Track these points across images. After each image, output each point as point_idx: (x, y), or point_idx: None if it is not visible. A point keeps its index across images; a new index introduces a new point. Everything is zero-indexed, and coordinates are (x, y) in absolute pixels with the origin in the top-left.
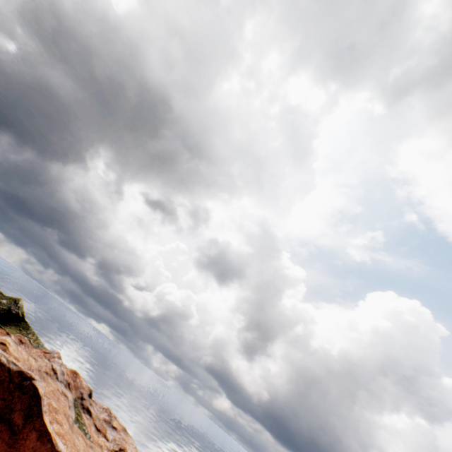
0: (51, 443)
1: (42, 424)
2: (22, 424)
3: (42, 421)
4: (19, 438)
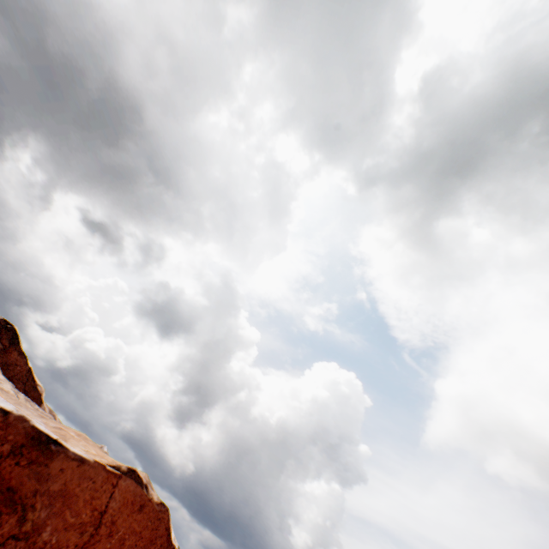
0: (27, 359)
1: (21, 349)
2: (9, 346)
3: (21, 348)
4: (7, 352)
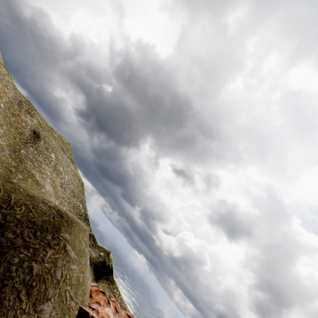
0: None
1: None
2: None
3: None
4: None
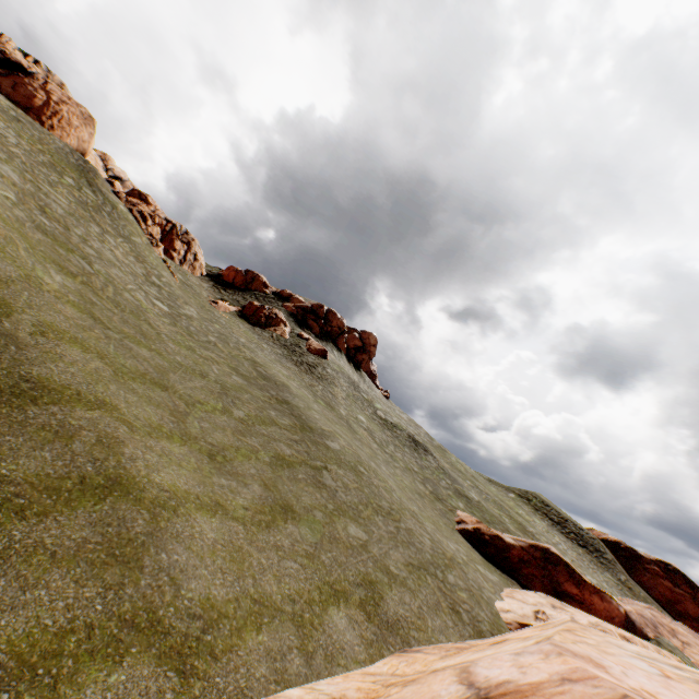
0: None
1: None
2: (691, 592)
3: None
4: (697, 600)
